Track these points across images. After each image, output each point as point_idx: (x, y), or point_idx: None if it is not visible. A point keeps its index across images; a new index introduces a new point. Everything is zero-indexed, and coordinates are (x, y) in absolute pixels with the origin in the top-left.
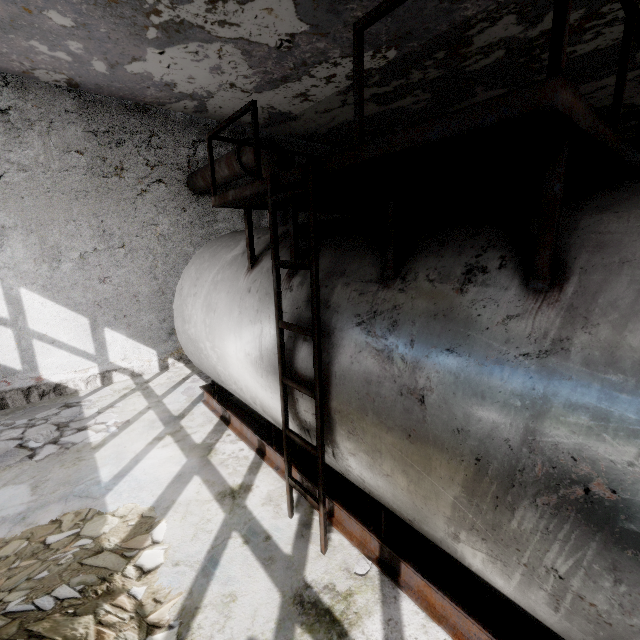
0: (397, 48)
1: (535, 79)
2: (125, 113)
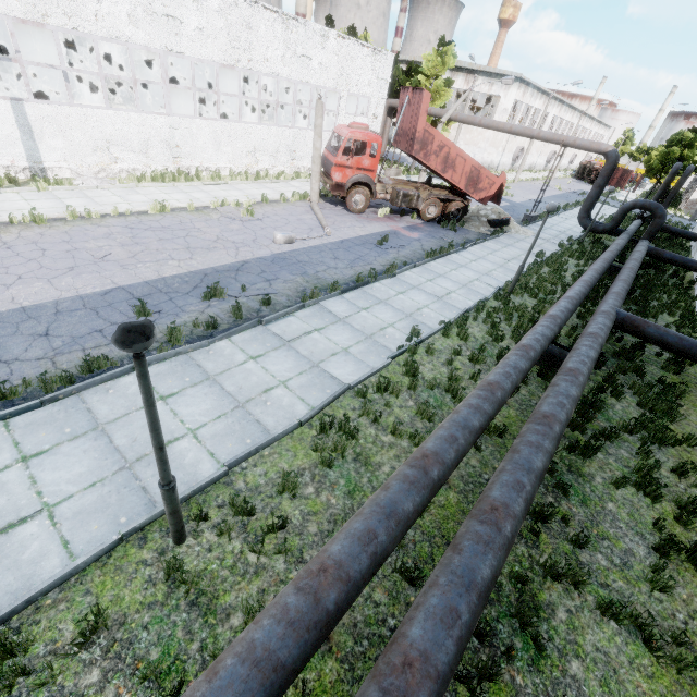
0: None
1: None
2: None
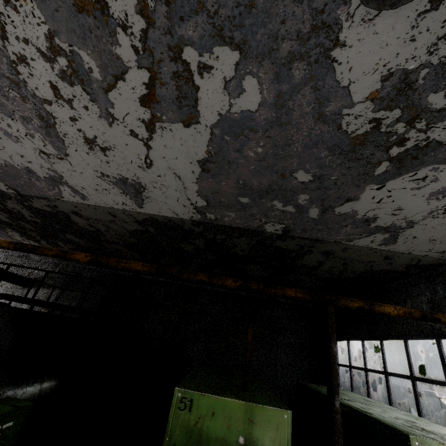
0: (6, 228)
1: (60, 228)
2: (18, 258)
